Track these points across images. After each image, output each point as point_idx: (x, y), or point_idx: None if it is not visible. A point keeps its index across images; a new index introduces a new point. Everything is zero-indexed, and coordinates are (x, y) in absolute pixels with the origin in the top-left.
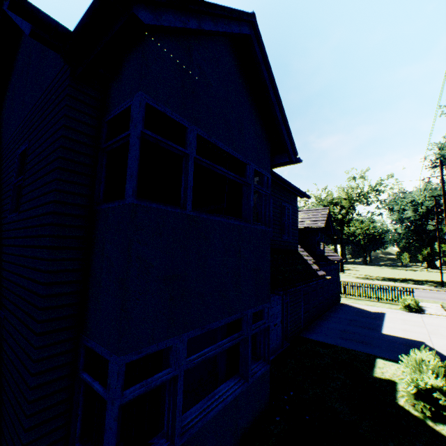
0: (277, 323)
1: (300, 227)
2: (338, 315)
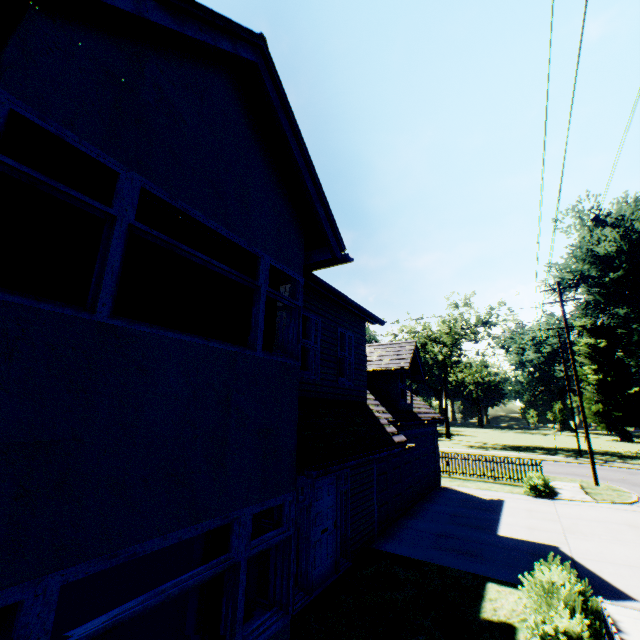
0: (328, 528)
1: (375, 369)
2: (435, 507)
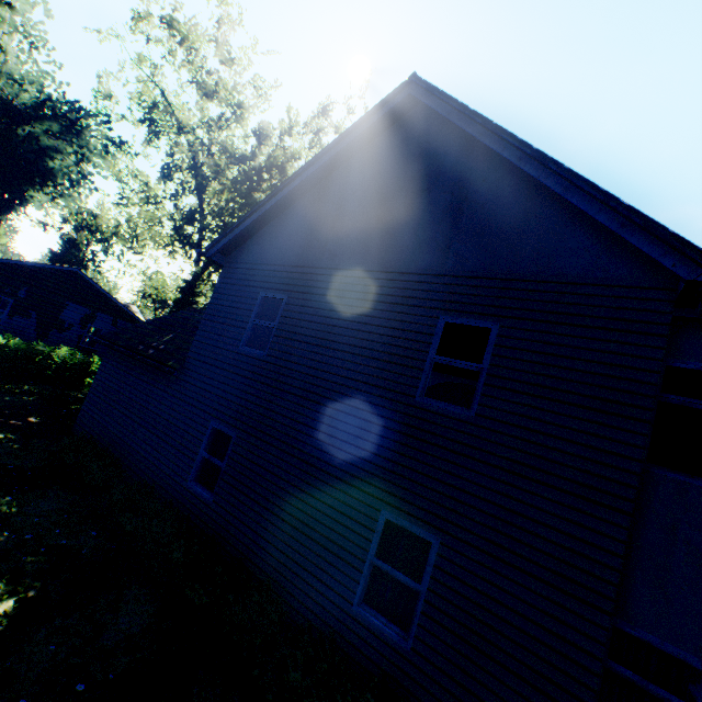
0: None
1: None
2: None
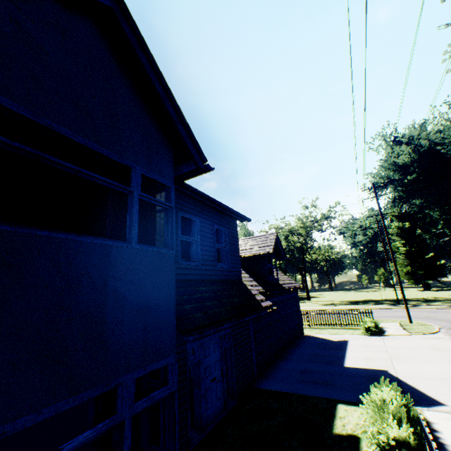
0: (216, 377)
1: (248, 255)
2: (300, 350)
